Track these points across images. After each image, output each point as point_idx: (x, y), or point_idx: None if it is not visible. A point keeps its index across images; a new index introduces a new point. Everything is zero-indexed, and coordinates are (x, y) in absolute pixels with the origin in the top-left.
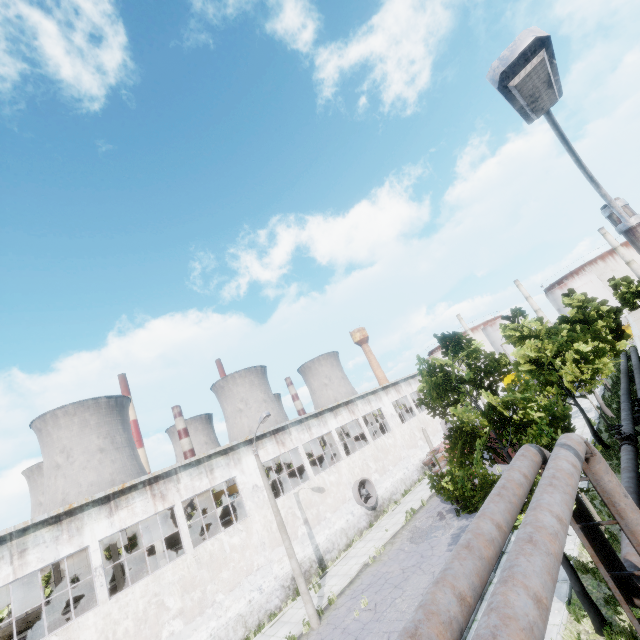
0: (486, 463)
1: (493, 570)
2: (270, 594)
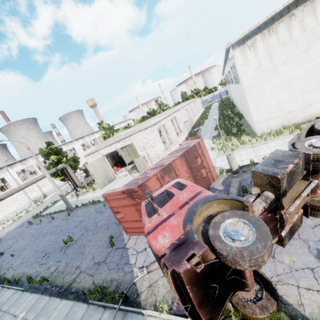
0: None
1: None
2: (25, 205)
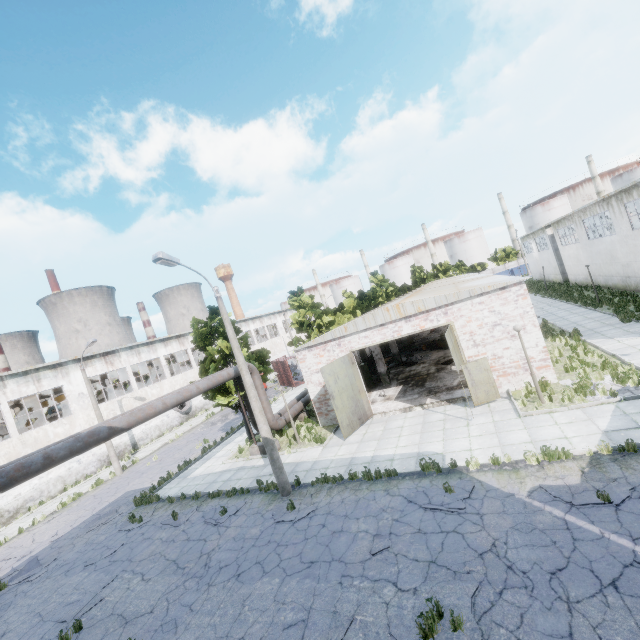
0: (273, 385)
1: (231, 434)
2: (88, 464)
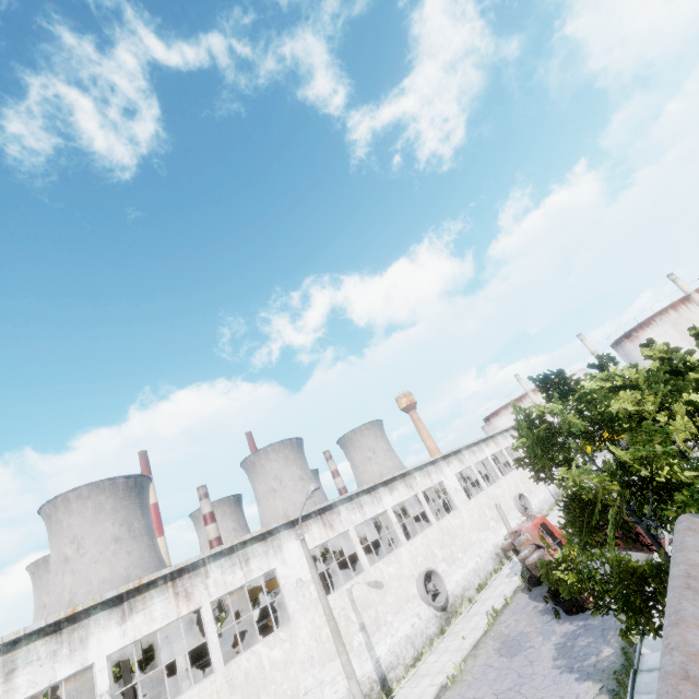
0: None
1: (629, 697)
2: None
